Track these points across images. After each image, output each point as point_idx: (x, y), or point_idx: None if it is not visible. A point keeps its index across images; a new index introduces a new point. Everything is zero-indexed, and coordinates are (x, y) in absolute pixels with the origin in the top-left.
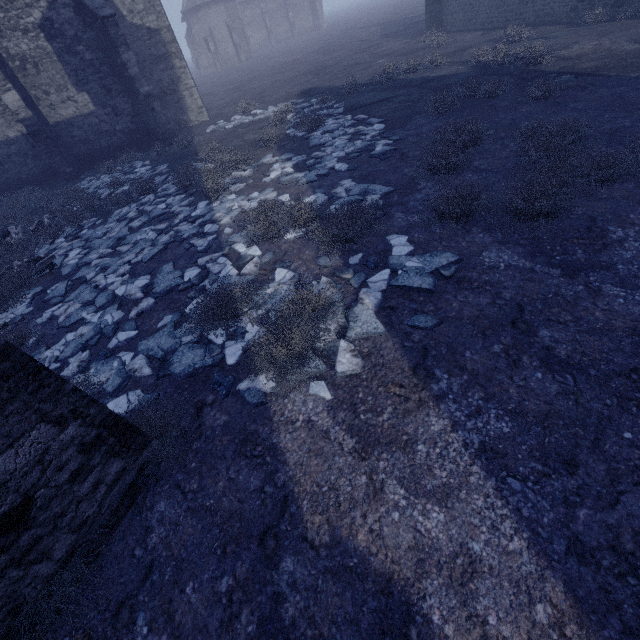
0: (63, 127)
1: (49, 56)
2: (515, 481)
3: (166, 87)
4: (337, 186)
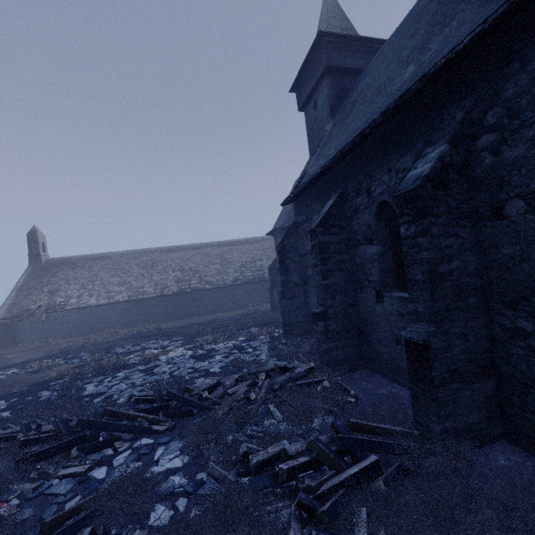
0: None
1: None
2: None
3: None
4: (195, 341)
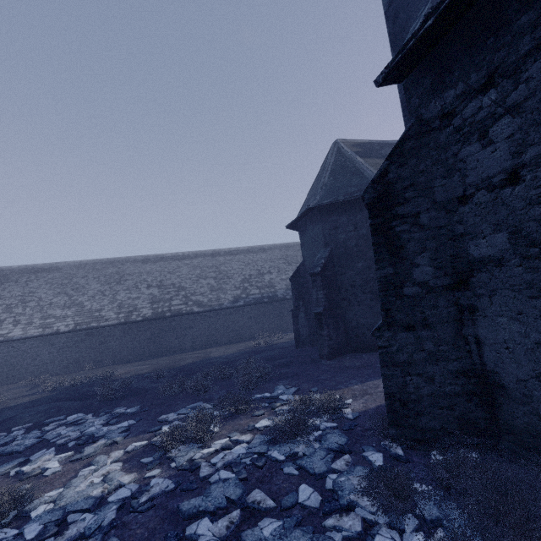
0: None
1: None
2: (368, 380)
3: None
4: (158, 423)
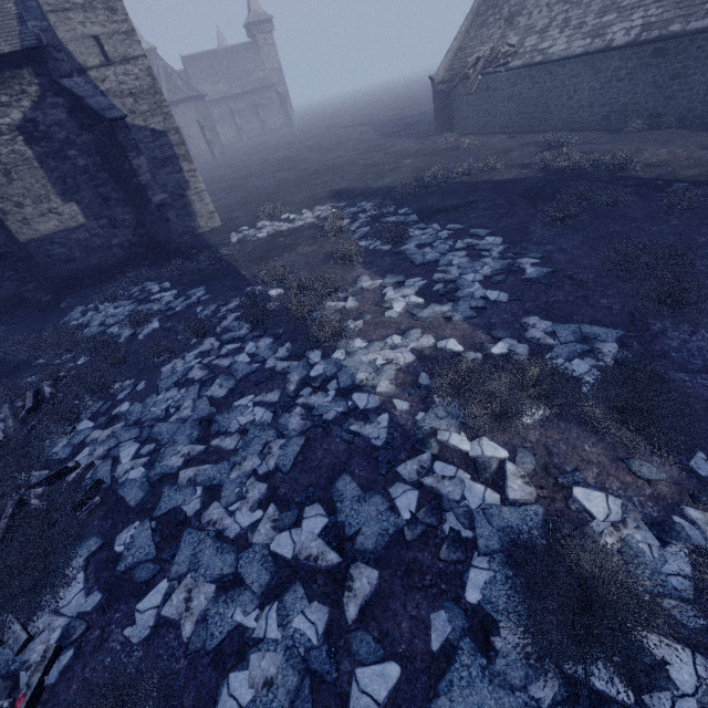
0: (38, 245)
1: (27, 162)
2: None
3: (171, 192)
4: (518, 325)
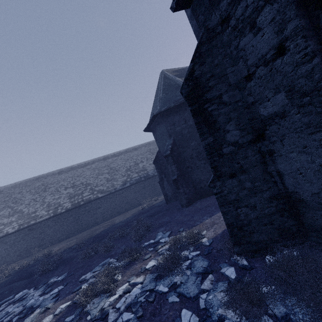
0: None
1: None
2: (214, 214)
3: None
4: (80, 283)
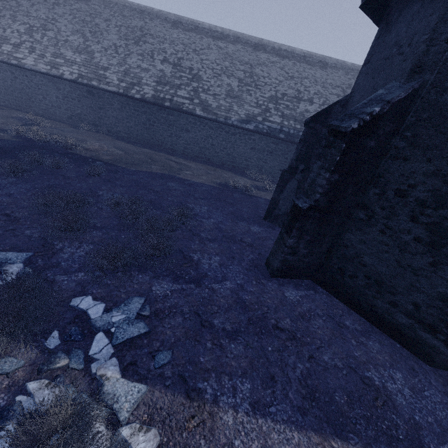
0: None
1: None
2: (272, 408)
3: None
4: None
